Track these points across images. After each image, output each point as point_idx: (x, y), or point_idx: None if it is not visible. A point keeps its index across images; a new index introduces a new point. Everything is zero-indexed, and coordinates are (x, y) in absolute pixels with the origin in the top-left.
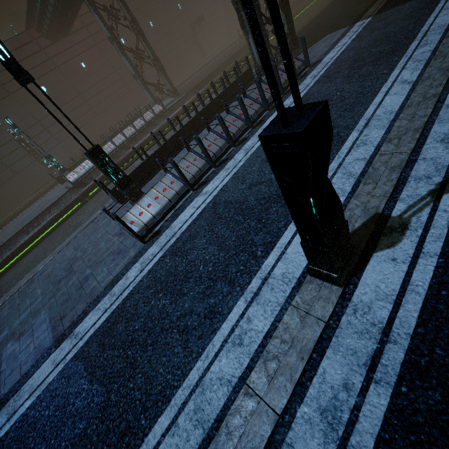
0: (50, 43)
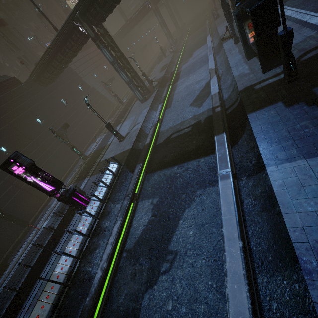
0: (120, 40)
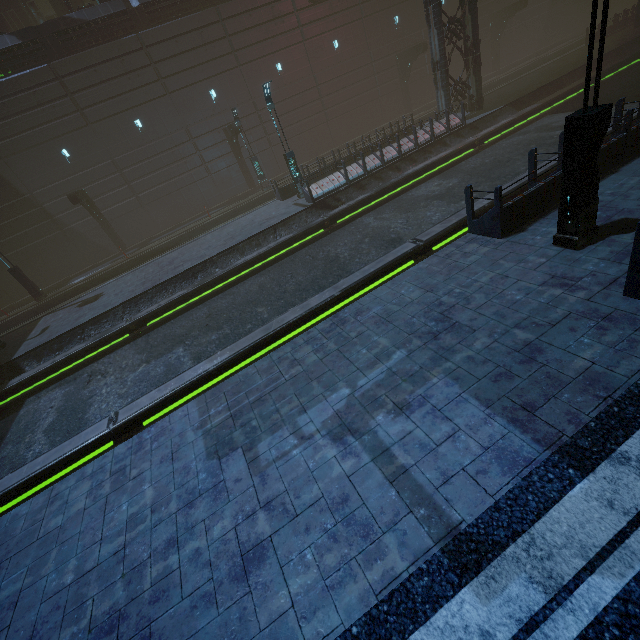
0: (307, 5)
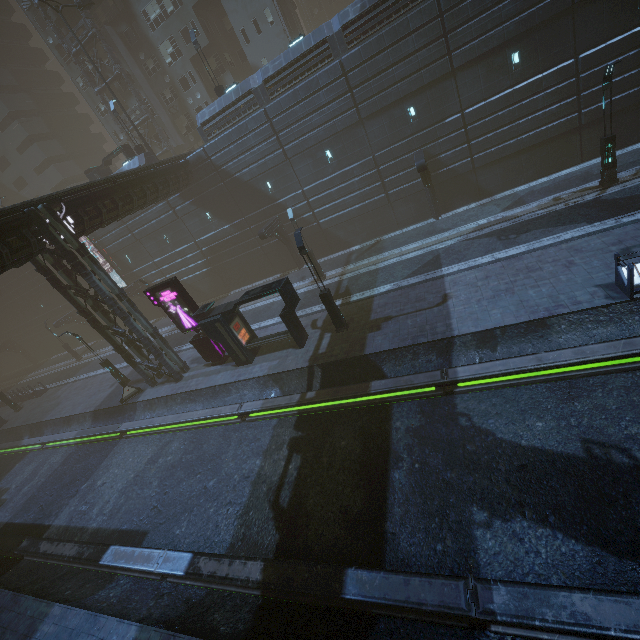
0: None
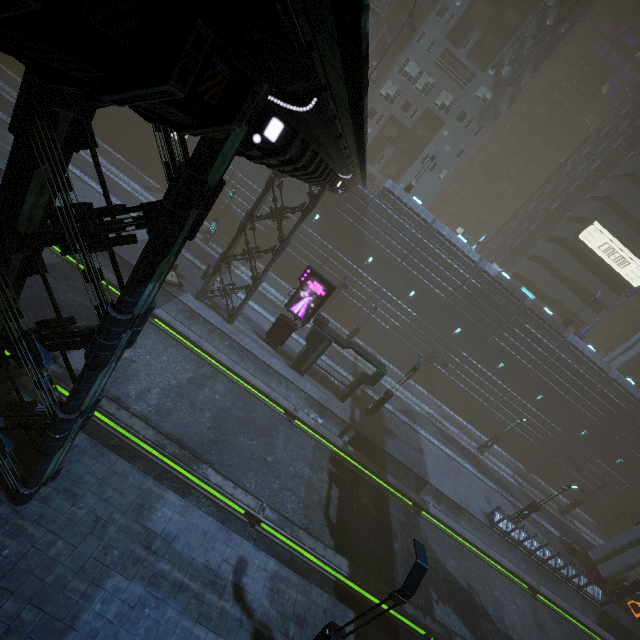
0: None
